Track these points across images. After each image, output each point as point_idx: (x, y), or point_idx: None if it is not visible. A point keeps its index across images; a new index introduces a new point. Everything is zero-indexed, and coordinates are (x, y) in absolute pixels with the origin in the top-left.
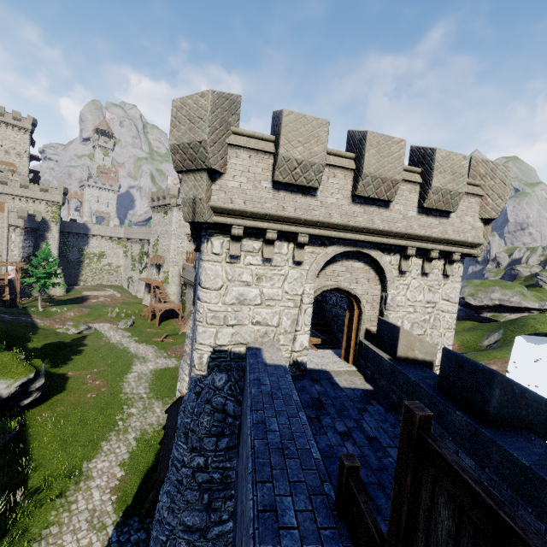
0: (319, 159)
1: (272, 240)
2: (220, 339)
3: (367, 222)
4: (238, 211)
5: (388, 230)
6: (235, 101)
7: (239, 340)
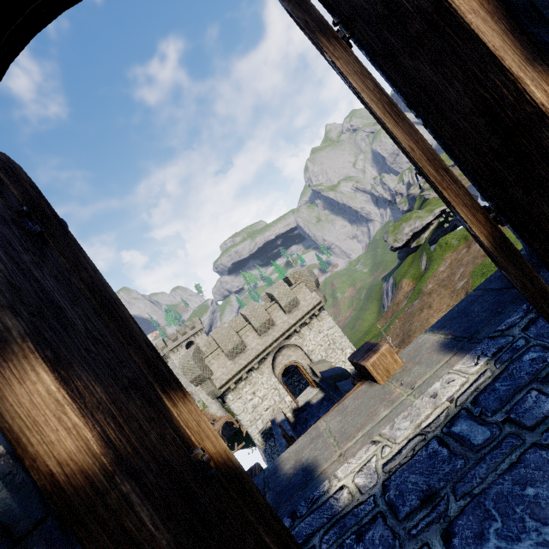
0: (238, 341)
1: (246, 377)
2: (259, 427)
3: (272, 338)
4: (228, 380)
5: (282, 333)
6: (197, 348)
7: (266, 421)
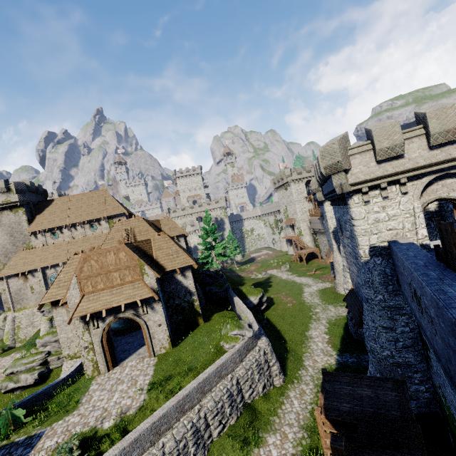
0: (399, 141)
1: (385, 187)
2: (372, 241)
3: (445, 156)
4: (363, 181)
5: None
6: (345, 136)
7: (382, 240)
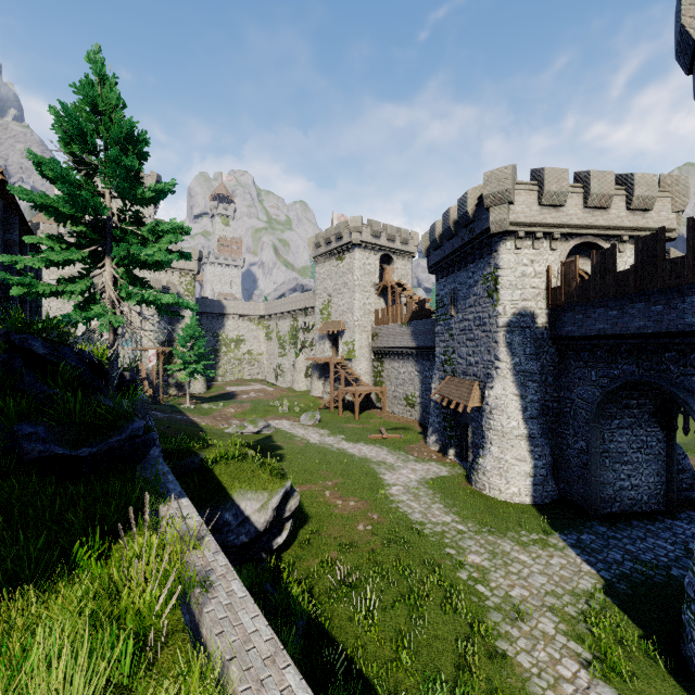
0: None
1: None
2: None
3: None
4: None
5: None
6: None
7: None
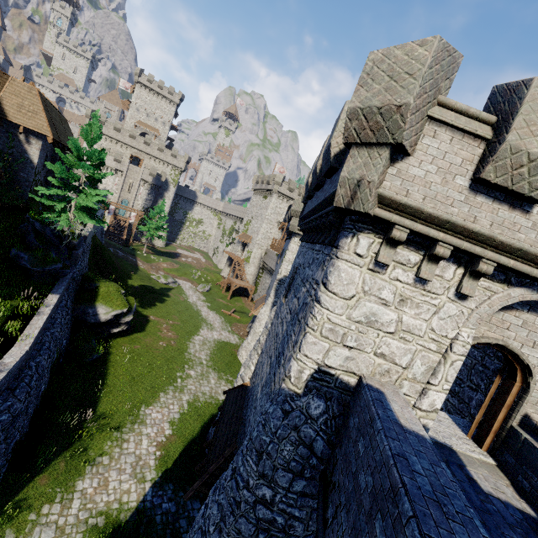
0: None
1: (440, 257)
2: (330, 359)
3: None
4: (412, 208)
5: None
6: (455, 60)
7: (352, 368)
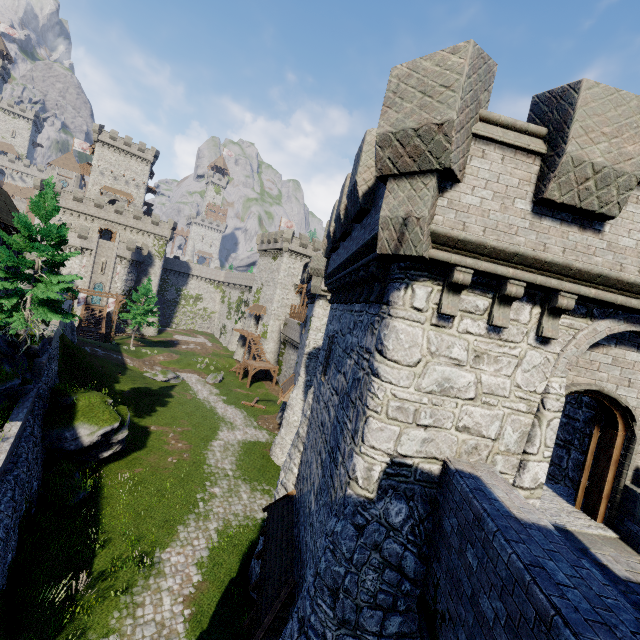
0: (633, 166)
1: (513, 298)
2: (404, 446)
3: None
4: (472, 244)
5: None
6: (490, 69)
7: (432, 452)
